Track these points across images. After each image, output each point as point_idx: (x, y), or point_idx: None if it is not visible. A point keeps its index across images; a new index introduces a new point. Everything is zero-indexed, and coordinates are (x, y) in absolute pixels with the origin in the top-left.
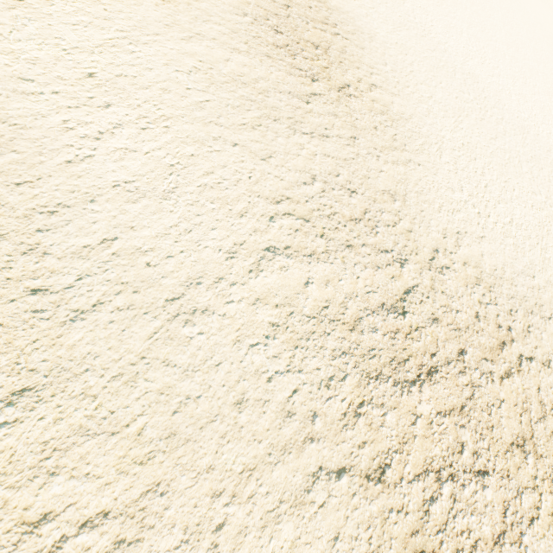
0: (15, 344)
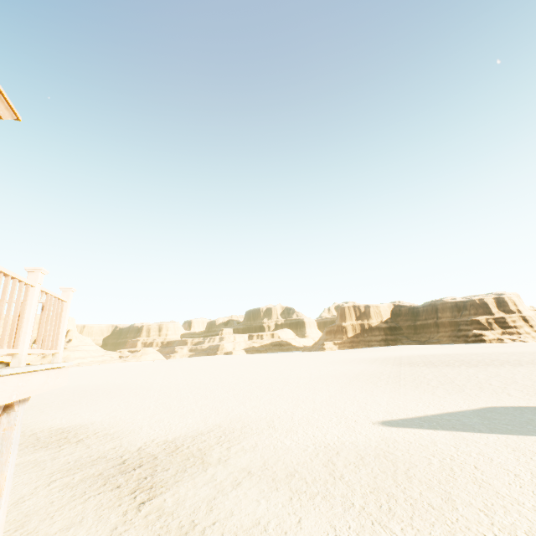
0: None
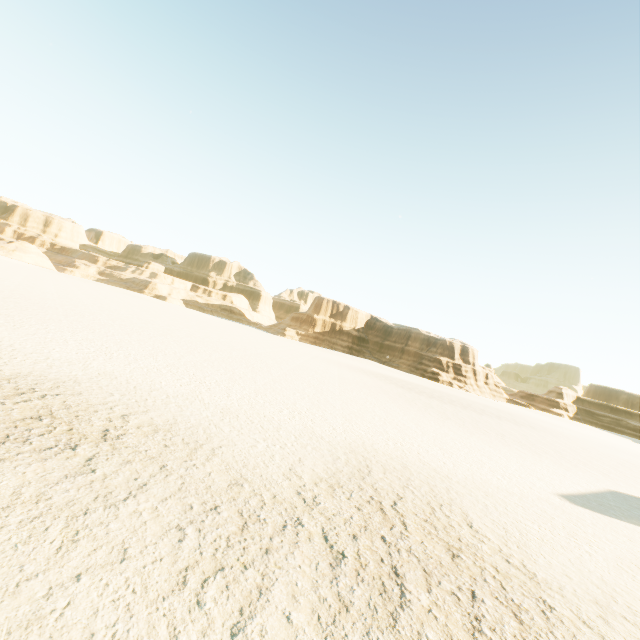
0: None
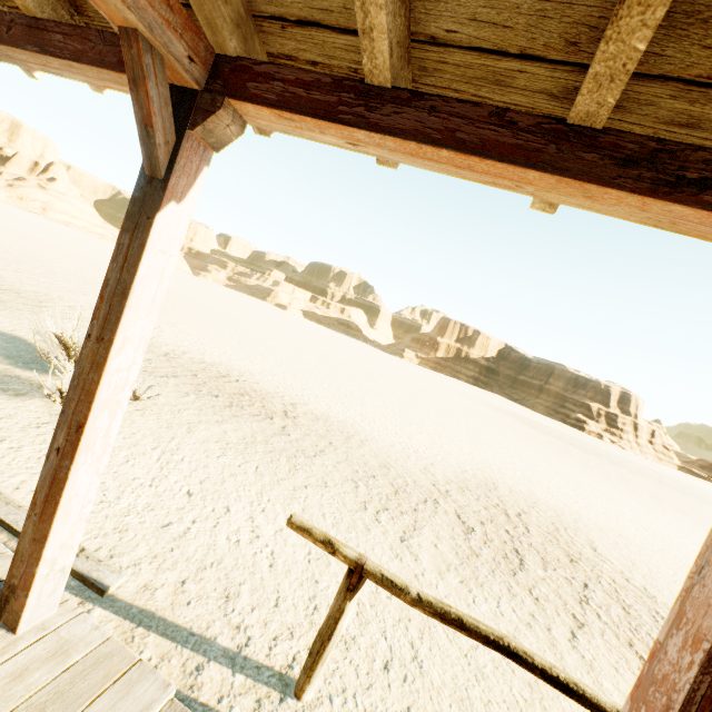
0: (429, 711)
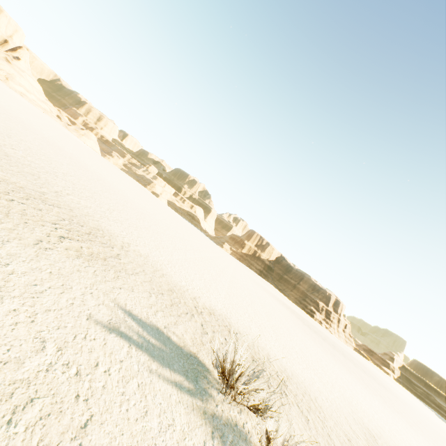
0: None
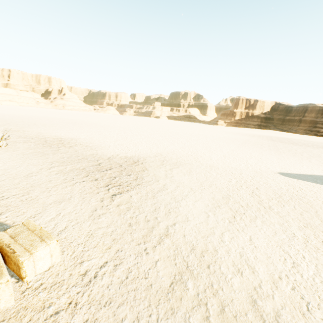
0: None
